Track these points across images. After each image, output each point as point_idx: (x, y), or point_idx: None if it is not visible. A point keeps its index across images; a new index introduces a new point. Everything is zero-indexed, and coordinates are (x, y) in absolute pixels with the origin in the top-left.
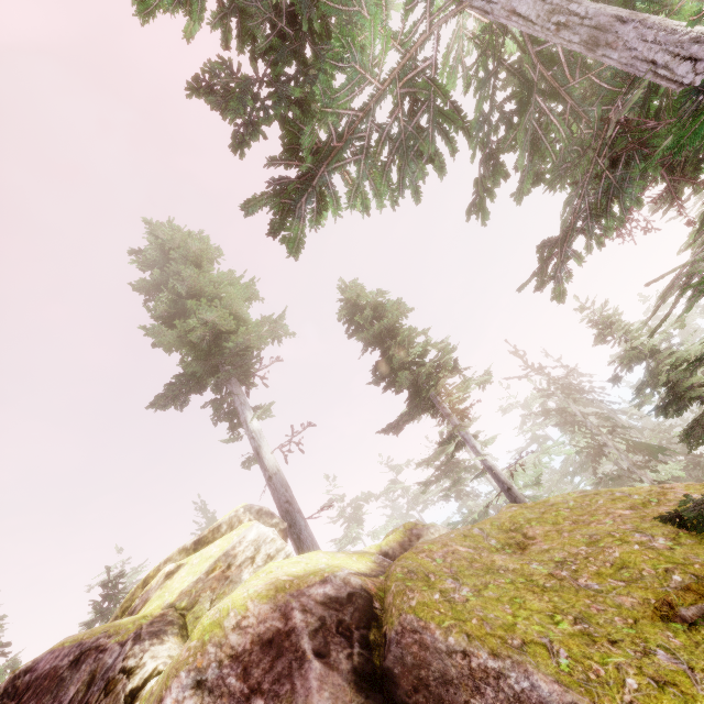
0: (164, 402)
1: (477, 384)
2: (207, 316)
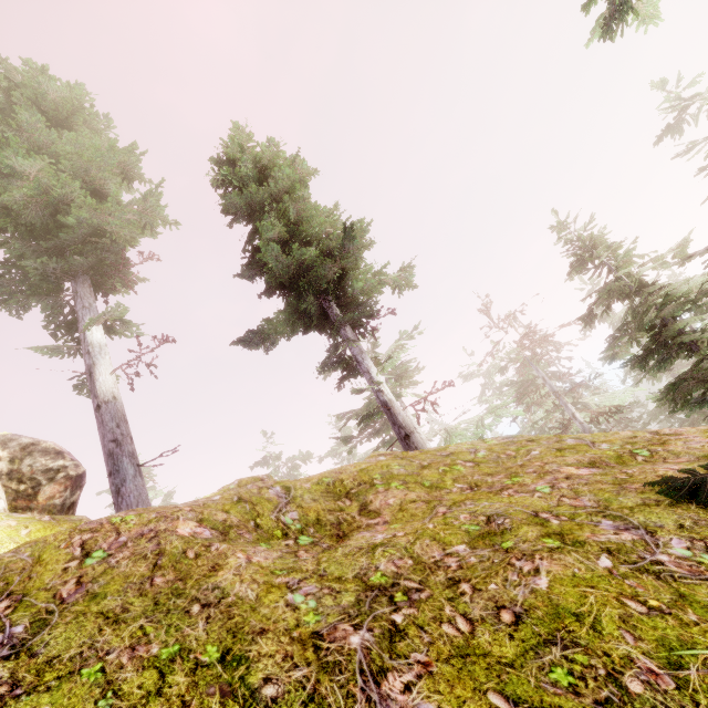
0: None
1: (392, 286)
2: (21, 164)
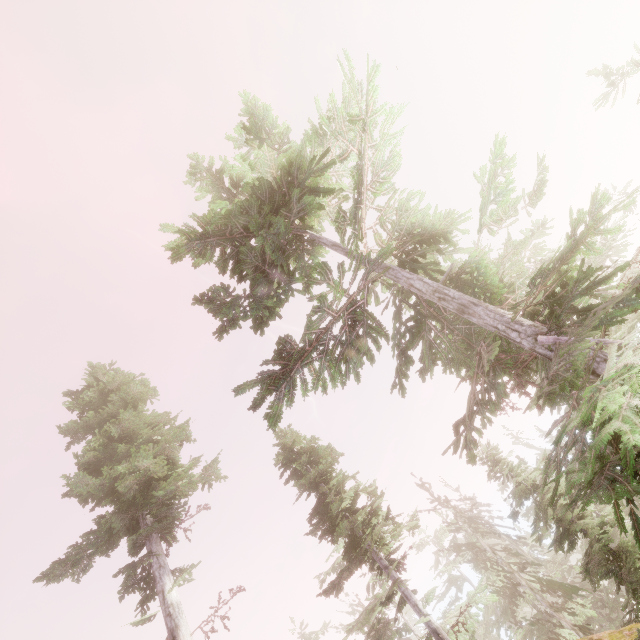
0: (61, 570)
1: (407, 529)
2: (143, 463)
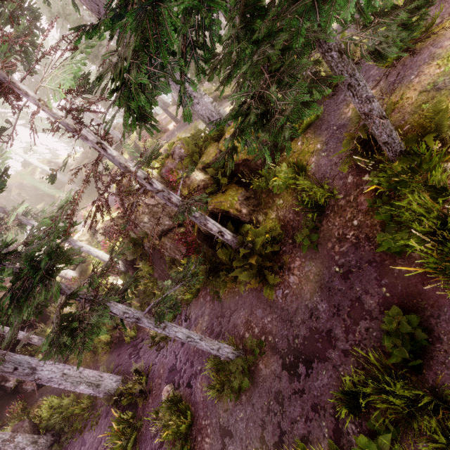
0: None
1: None
2: None
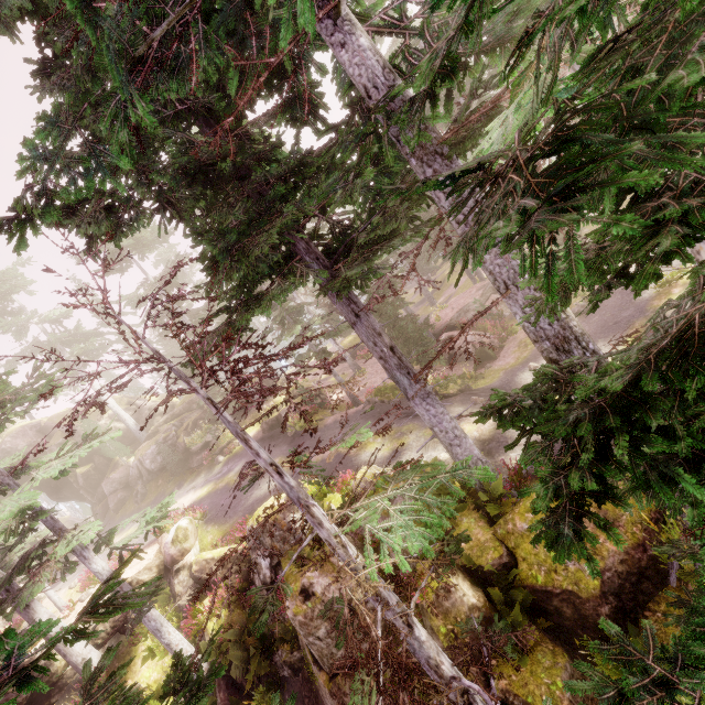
0: None
1: None
2: None
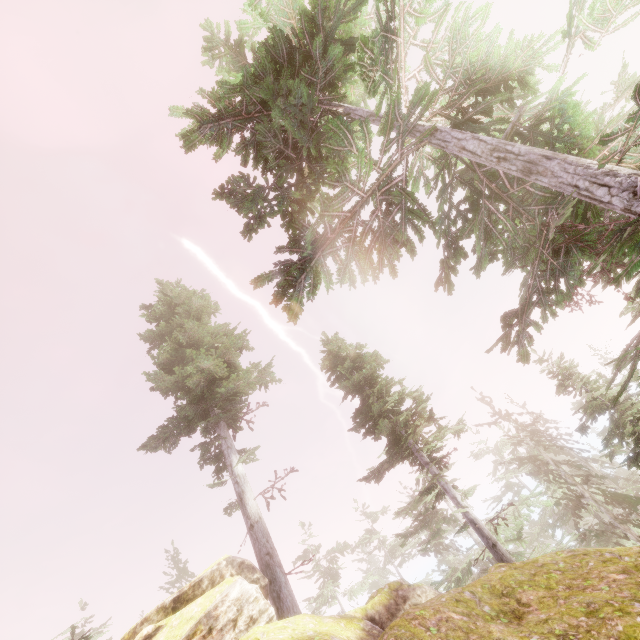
0: (155, 443)
1: (452, 432)
2: (204, 364)
